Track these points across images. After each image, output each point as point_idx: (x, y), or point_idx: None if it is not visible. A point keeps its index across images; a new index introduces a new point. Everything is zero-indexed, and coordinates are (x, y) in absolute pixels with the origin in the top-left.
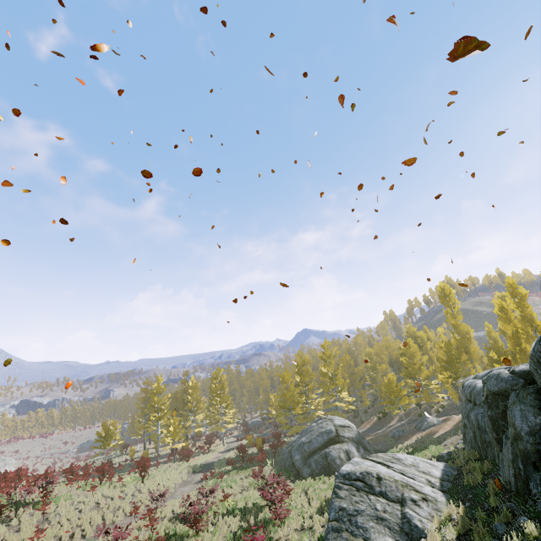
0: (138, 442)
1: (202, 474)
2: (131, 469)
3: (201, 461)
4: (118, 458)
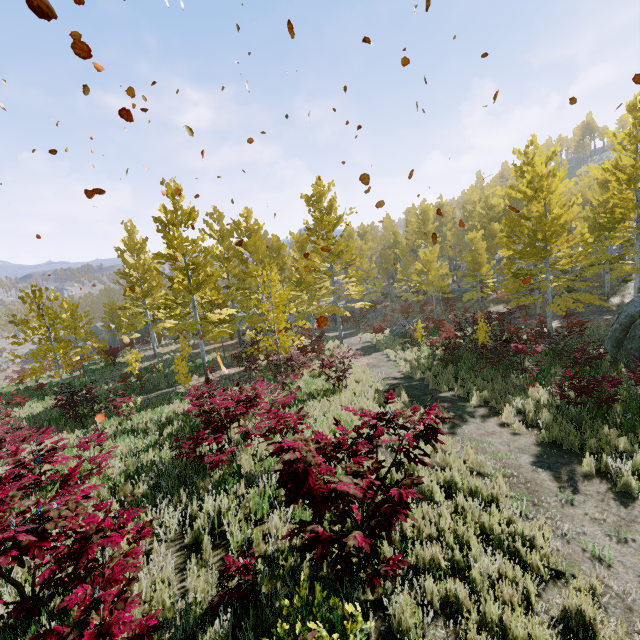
0: (134, 344)
1: (480, 429)
2: (197, 444)
3: (367, 380)
4: (101, 373)
